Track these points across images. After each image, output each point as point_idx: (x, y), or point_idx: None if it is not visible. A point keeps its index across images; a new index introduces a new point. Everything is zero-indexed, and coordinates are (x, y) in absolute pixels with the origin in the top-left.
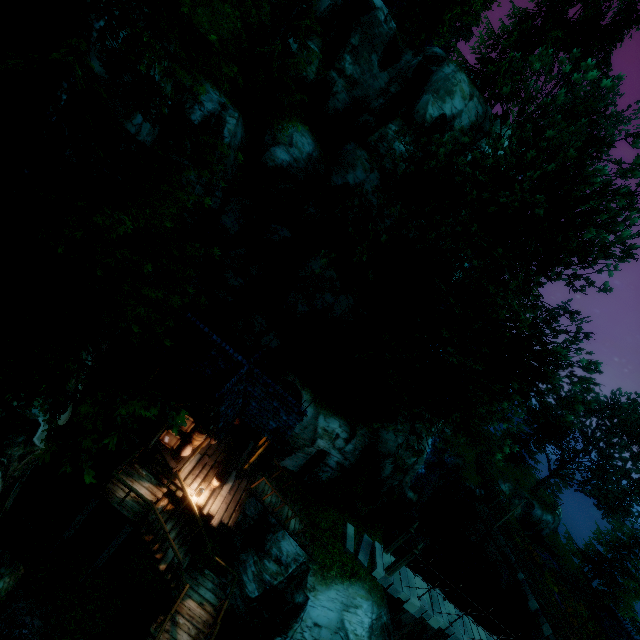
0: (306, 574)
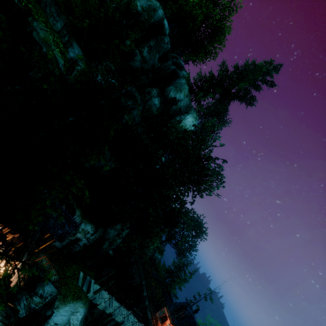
0: (55, 300)
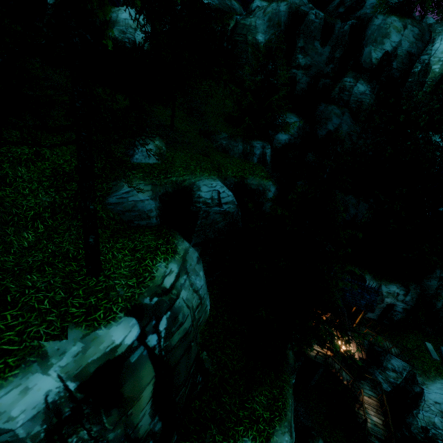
0: (414, 376)
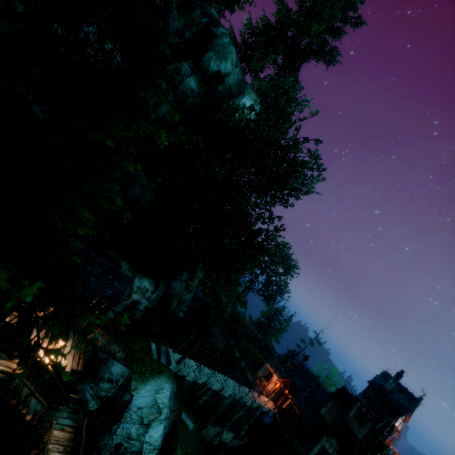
0: (130, 382)
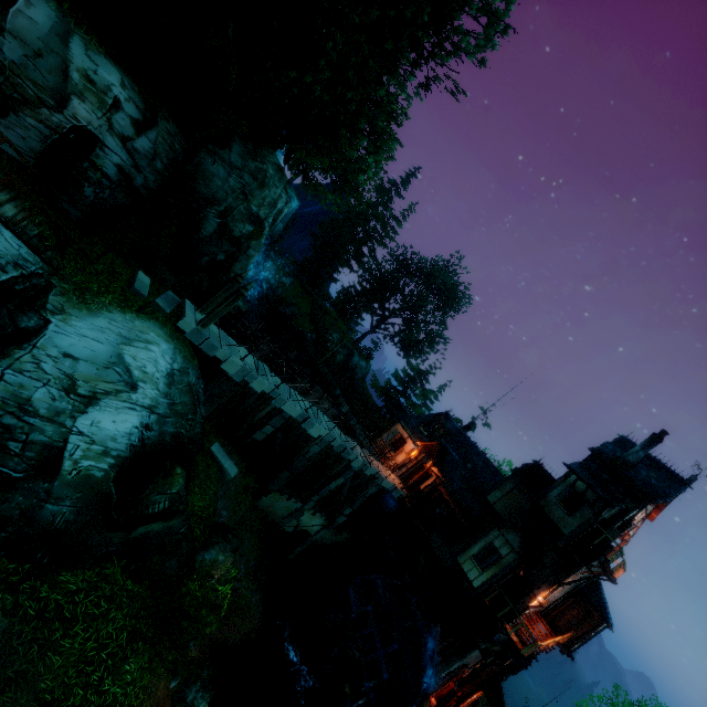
0: (45, 292)
